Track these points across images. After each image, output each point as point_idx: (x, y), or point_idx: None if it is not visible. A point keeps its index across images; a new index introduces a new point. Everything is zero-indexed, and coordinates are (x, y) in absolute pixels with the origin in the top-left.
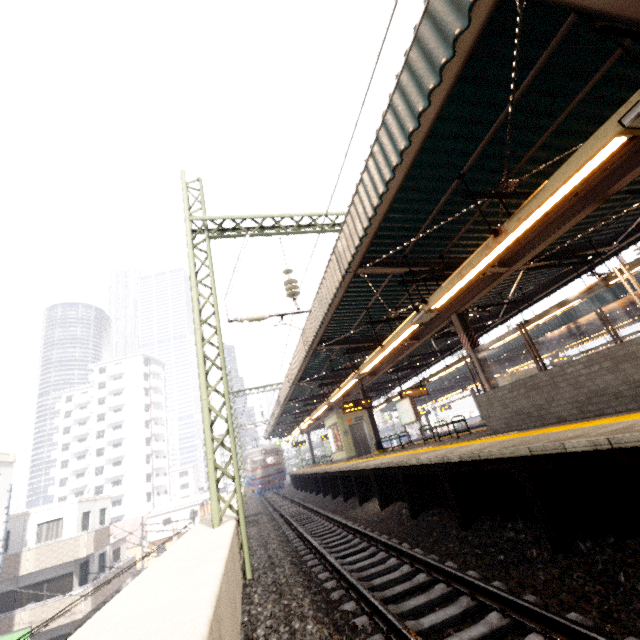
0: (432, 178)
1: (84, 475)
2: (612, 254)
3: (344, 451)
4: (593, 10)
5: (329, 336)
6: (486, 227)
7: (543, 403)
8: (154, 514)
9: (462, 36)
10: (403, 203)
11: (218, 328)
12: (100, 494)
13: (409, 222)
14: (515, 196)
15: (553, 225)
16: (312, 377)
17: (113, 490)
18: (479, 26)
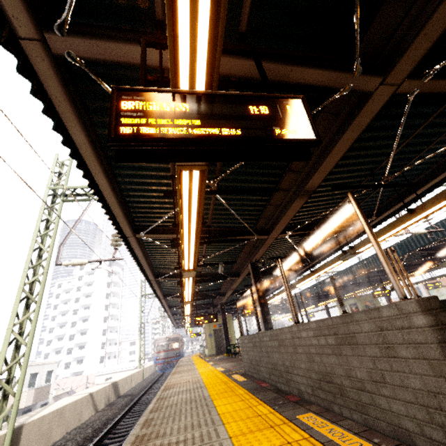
0: (154, 176)
1: (62, 339)
2: (377, 223)
3: (207, 349)
4: (154, 66)
5: (167, 271)
6: (233, 207)
7: (258, 360)
8: (101, 373)
9: (49, 89)
10: (145, 192)
11: (46, 270)
12: (70, 354)
13: (162, 204)
14: (213, 193)
15: (286, 208)
16: (177, 294)
17: (78, 352)
18: (57, 81)
